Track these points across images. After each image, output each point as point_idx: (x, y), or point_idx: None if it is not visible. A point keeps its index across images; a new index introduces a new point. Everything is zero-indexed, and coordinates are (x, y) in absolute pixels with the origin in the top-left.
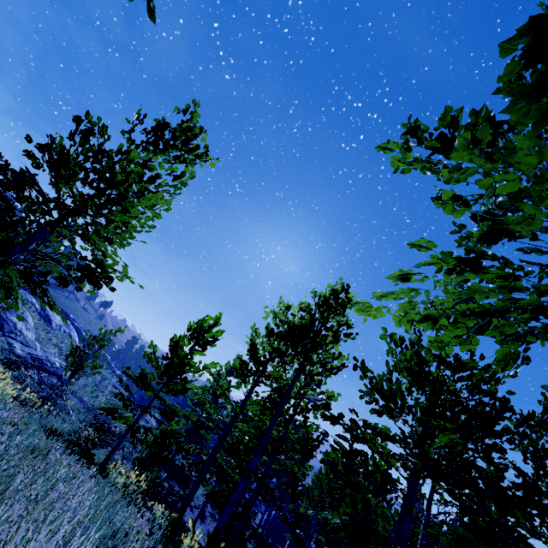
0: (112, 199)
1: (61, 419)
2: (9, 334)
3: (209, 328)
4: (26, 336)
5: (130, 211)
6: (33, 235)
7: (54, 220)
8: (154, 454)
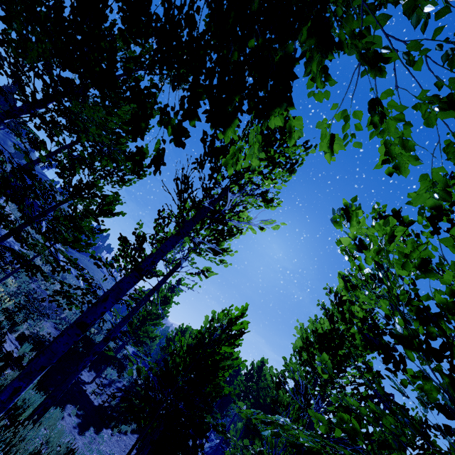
0: None
1: None
2: None
3: (108, 204)
4: (4, 231)
5: None
6: None
7: None
8: None
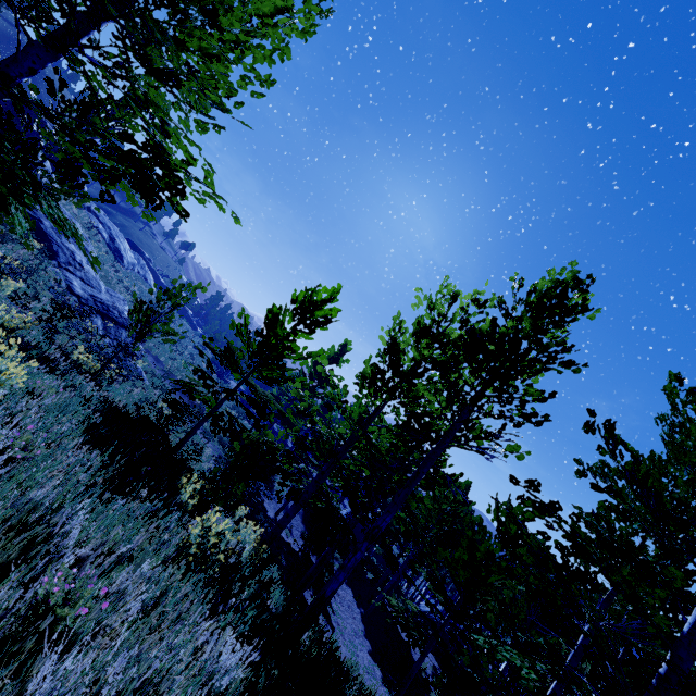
0: (184, 4)
1: (131, 382)
2: (67, 266)
3: (321, 303)
4: (88, 273)
5: (222, 22)
6: (14, 55)
7: (58, 28)
8: (241, 466)
